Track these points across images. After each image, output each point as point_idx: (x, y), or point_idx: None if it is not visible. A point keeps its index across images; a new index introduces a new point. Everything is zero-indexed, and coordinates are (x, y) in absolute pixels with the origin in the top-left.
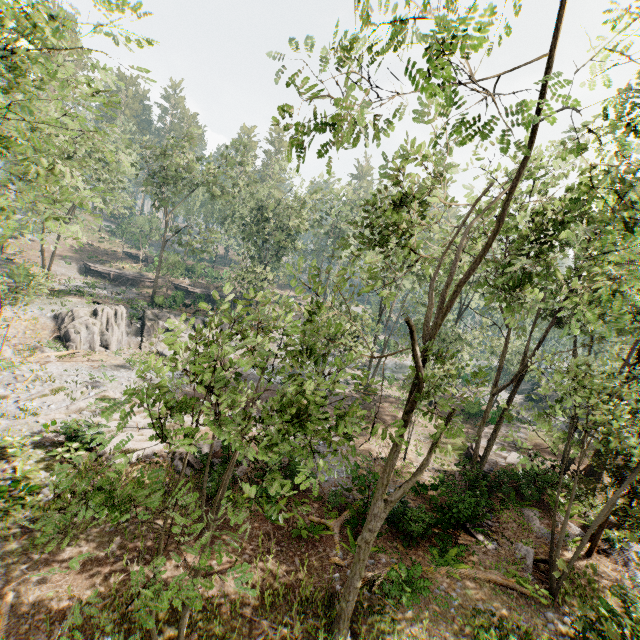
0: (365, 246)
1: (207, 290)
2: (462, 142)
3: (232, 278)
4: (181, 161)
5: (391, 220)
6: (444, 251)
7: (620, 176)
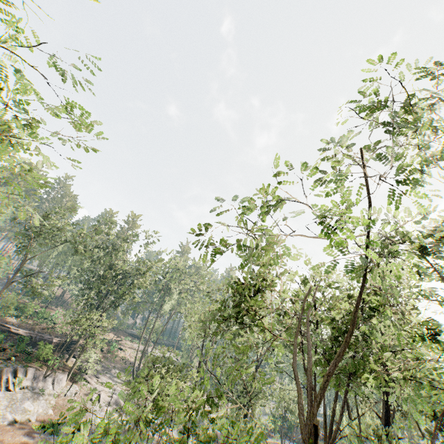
0: (230, 322)
1: (32, 331)
2: (353, 277)
3: (67, 323)
4: (59, 223)
5: (249, 303)
6: (295, 335)
7: (394, 298)
